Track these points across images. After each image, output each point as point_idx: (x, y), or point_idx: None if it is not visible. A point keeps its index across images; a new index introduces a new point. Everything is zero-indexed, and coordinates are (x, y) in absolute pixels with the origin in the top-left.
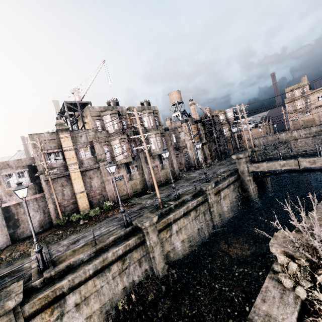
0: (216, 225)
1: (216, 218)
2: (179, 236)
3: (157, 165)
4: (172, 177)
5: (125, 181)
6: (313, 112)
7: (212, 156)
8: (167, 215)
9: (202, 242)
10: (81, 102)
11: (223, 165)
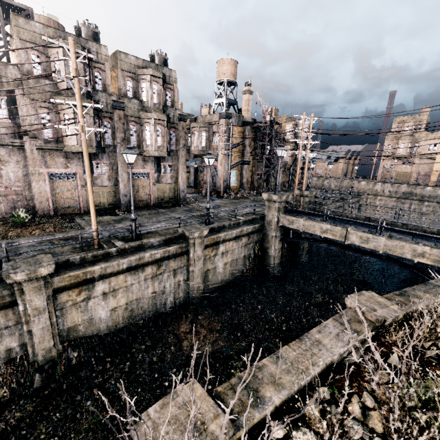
0: (191, 292)
1: (194, 282)
2: (109, 301)
3: (150, 173)
4: (172, 199)
5: (77, 184)
6: (414, 165)
7: (253, 184)
8: (90, 265)
9: (156, 313)
10: (7, 1)
11: (257, 202)
